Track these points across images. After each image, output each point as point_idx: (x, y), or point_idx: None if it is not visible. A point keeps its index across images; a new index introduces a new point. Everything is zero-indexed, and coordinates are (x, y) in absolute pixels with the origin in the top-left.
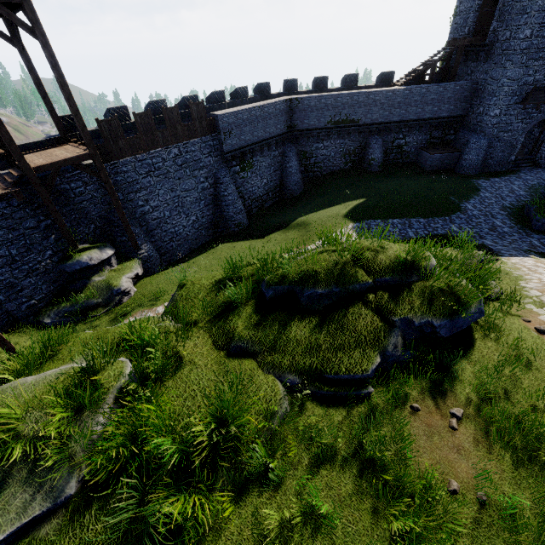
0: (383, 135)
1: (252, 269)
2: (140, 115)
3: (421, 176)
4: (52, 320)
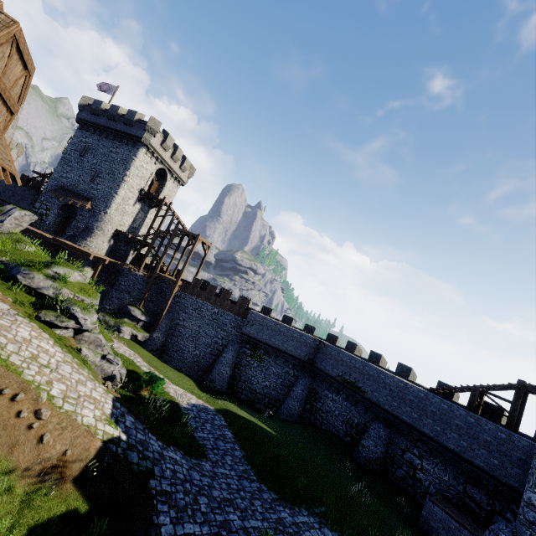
0: (393, 432)
1: None
2: (212, 285)
3: (386, 507)
4: (99, 315)
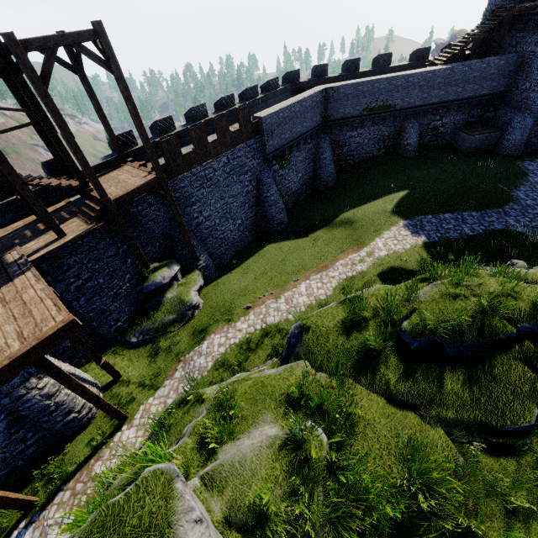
0: (419, 118)
1: (369, 308)
2: (194, 129)
3: (461, 160)
4: (138, 339)
